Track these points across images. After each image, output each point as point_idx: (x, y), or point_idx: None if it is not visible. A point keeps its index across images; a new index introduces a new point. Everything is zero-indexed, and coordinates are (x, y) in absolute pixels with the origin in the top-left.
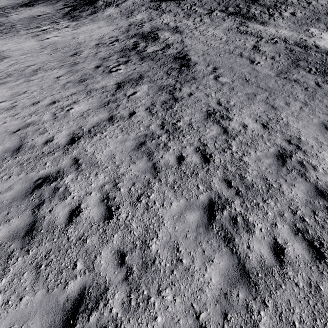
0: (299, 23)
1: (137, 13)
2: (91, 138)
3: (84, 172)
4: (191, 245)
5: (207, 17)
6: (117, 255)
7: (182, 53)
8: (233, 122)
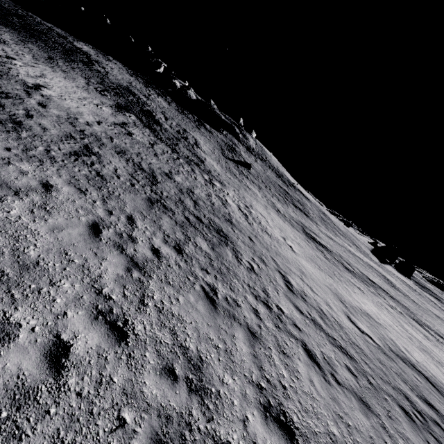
0: (325, 227)
1: (241, 179)
2: None
3: None
4: None
5: (291, 207)
6: None
7: (362, 273)
8: None
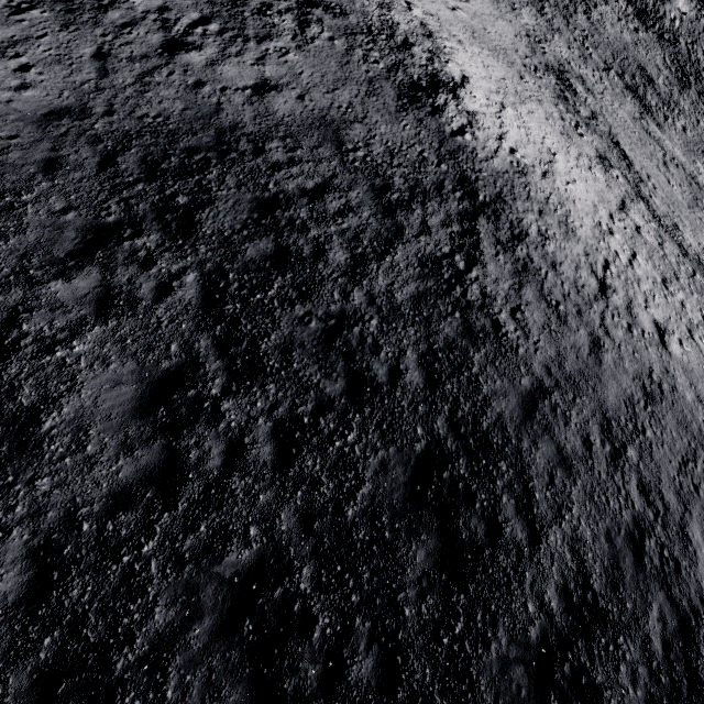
0: (688, 147)
1: (518, 4)
2: (629, 210)
3: (646, 234)
4: (702, 285)
5: (606, 77)
6: (685, 277)
7: (614, 137)
8: (684, 236)
